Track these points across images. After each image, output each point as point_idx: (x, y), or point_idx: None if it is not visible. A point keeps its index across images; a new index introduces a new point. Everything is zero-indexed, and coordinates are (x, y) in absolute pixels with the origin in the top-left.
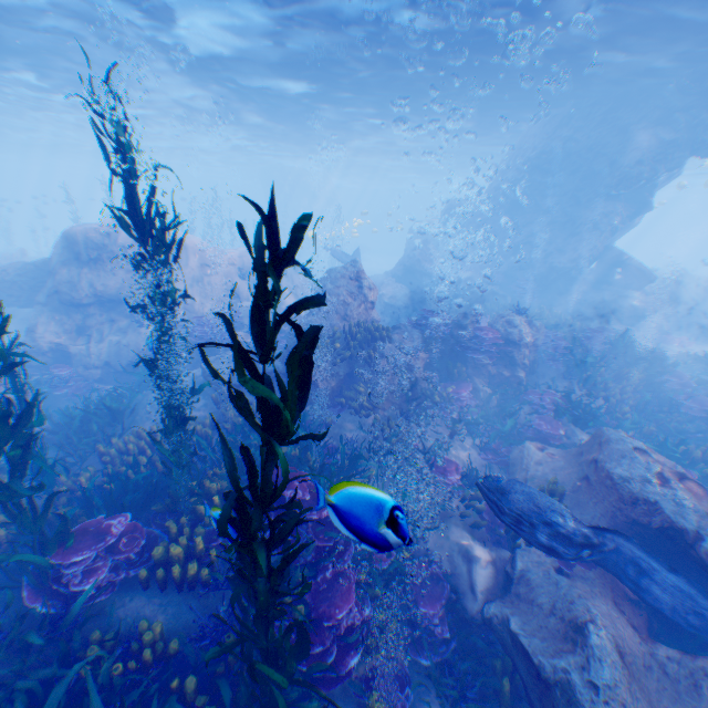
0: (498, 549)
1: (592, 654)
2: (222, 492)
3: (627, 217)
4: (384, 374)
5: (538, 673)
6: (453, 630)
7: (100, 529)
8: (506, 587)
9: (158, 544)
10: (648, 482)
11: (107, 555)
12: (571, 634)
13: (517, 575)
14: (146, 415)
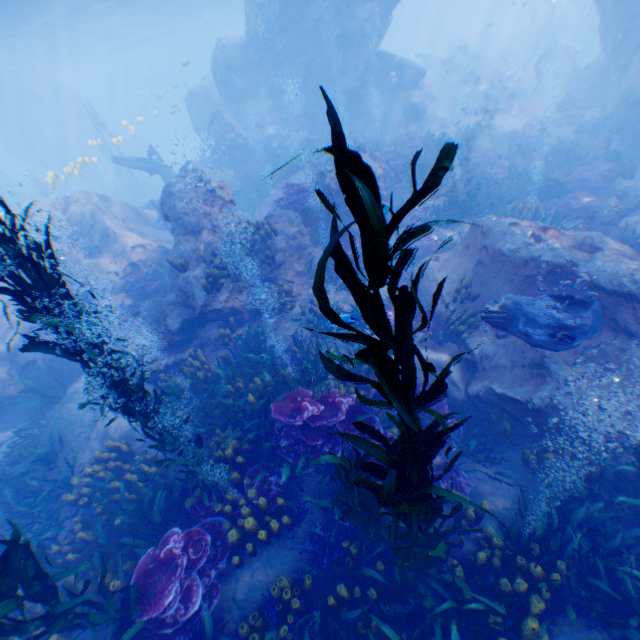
0: (450, 347)
1: (558, 376)
2: (237, 450)
3: (384, 15)
4: (284, 265)
5: (530, 407)
6: (454, 417)
7: (164, 562)
8: (468, 368)
9: (229, 530)
10: (530, 245)
11: (190, 572)
12: (537, 372)
13: (478, 357)
14: (81, 436)
